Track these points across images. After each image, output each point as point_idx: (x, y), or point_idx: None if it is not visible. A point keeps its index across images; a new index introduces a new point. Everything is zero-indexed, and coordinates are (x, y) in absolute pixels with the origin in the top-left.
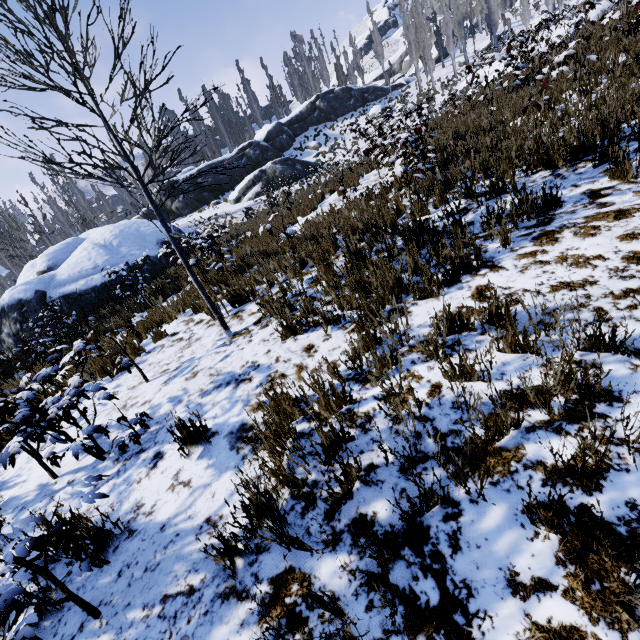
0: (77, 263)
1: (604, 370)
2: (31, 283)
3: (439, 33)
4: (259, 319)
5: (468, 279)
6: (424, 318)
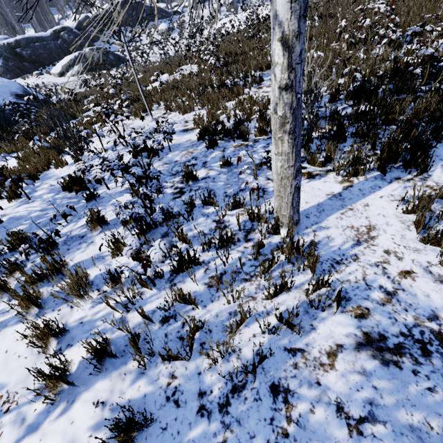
0: None
1: (269, 107)
2: None
3: None
4: (164, 113)
5: (241, 97)
6: (230, 105)
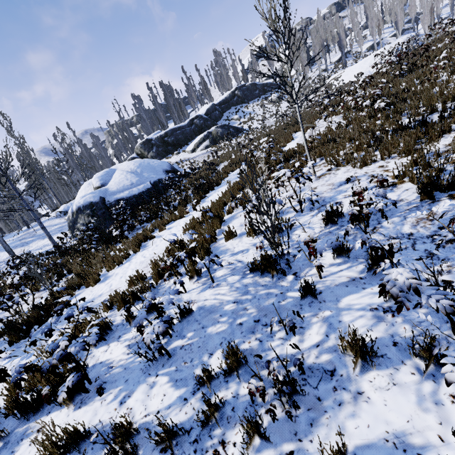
0: (120, 182)
1: None
2: (95, 193)
3: (308, 51)
4: (328, 170)
5: (447, 135)
6: (437, 147)
